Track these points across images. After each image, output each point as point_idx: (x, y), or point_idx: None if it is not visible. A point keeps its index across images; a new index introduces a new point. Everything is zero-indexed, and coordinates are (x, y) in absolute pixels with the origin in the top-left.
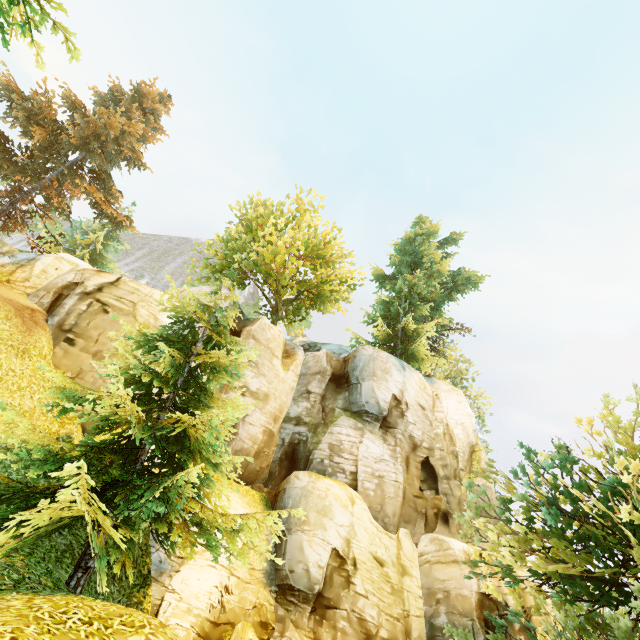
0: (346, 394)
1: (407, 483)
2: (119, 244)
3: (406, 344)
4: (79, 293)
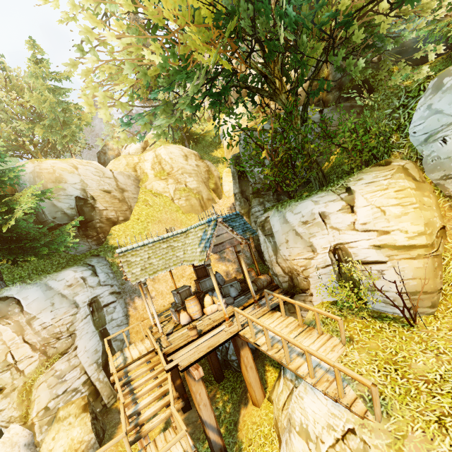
0: None
1: None
2: None
3: None
4: None
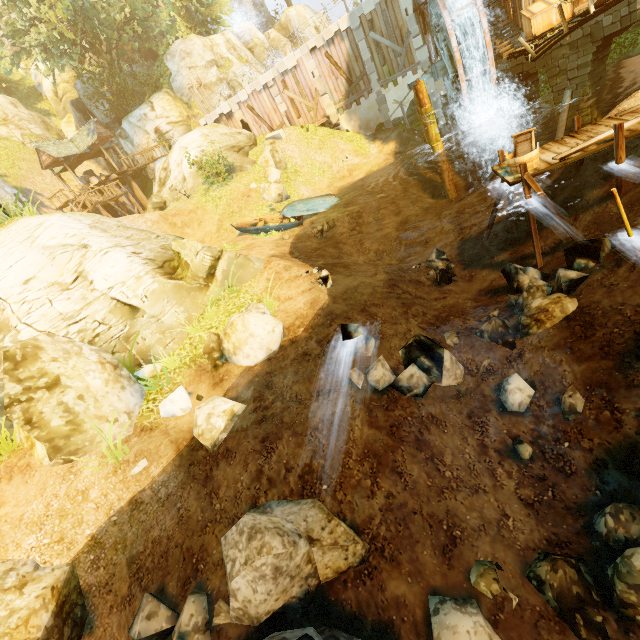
0: None
1: None
2: None
3: None
4: None
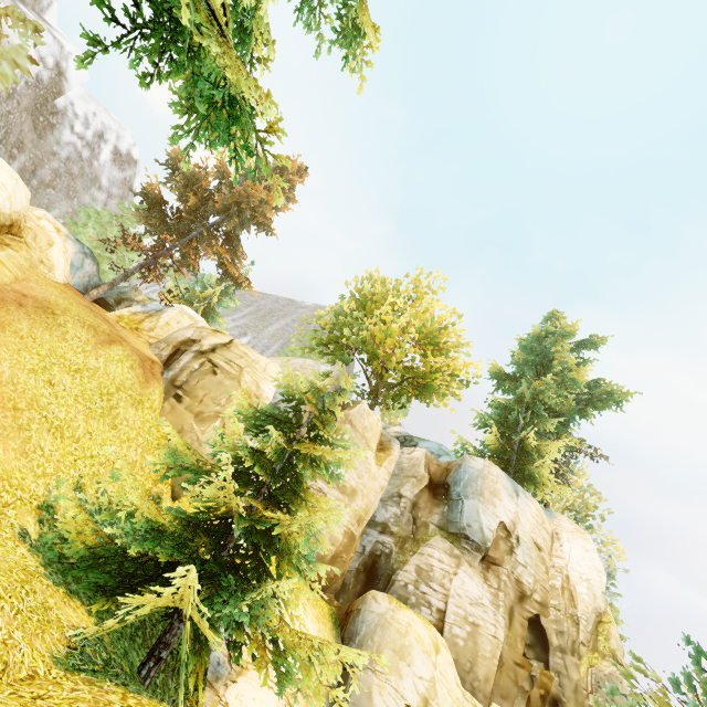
0: (444, 509)
1: (508, 643)
2: (232, 301)
3: (523, 461)
4: (195, 351)
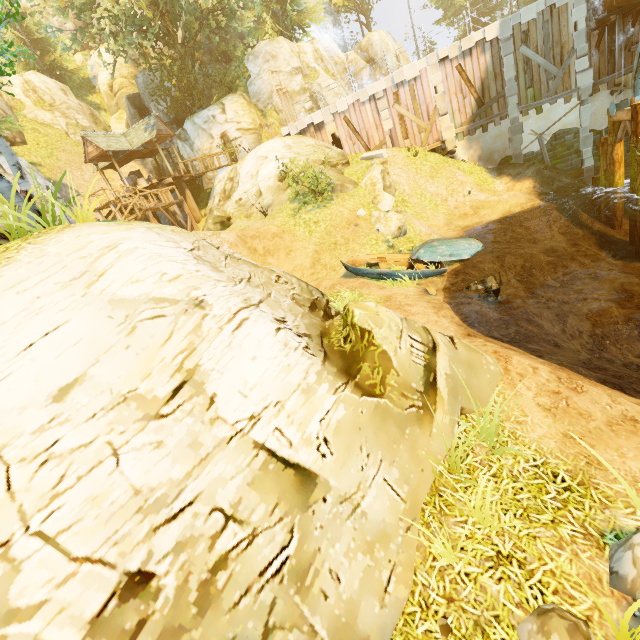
0: None
1: None
2: None
3: None
4: None
